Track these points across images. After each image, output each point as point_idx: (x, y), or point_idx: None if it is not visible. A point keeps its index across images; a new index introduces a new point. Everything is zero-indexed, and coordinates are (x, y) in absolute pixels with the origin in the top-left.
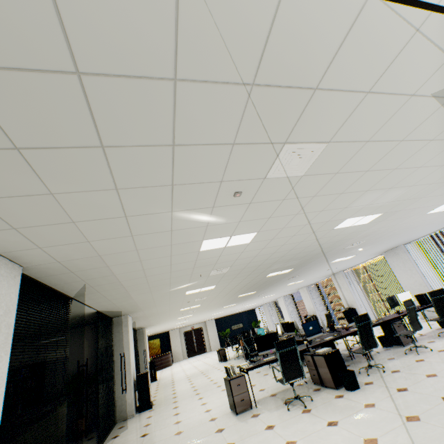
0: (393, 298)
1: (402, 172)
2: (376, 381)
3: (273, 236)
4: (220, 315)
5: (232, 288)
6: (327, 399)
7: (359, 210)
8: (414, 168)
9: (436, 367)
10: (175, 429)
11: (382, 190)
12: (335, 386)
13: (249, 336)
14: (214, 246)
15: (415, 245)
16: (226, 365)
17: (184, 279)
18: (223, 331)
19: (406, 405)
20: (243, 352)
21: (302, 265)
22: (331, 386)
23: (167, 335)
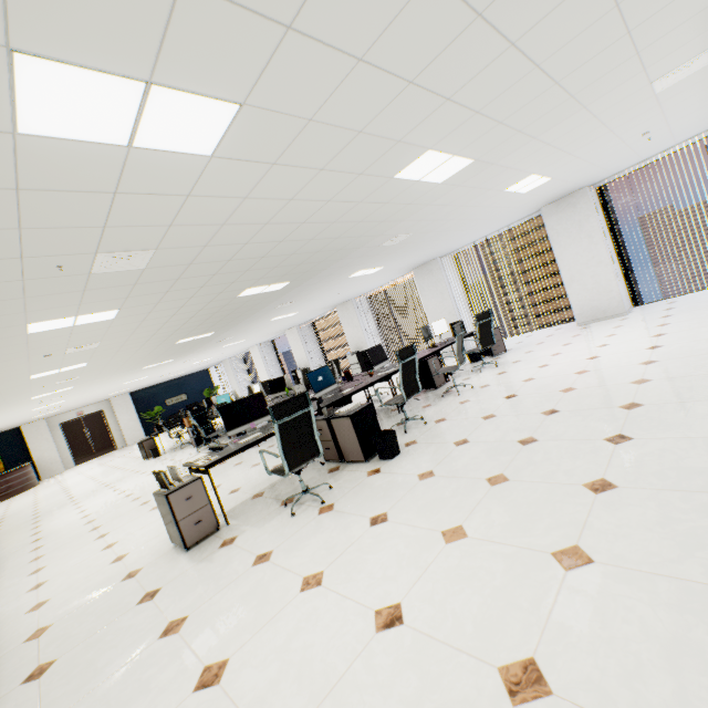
0: (428, 329)
1: (593, 2)
2: (420, 438)
3: (279, 153)
4: (142, 384)
5: (164, 323)
6: (355, 481)
7: (457, 128)
8: (612, 1)
9: (489, 406)
10: (28, 627)
11: (526, 65)
12: (365, 459)
13: (203, 409)
14: (83, 126)
15: (452, 260)
16: (159, 463)
17: (1, 279)
18: (150, 411)
19: (478, 463)
20: (193, 436)
21: (308, 276)
22: (358, 459)
23: (17, 435)
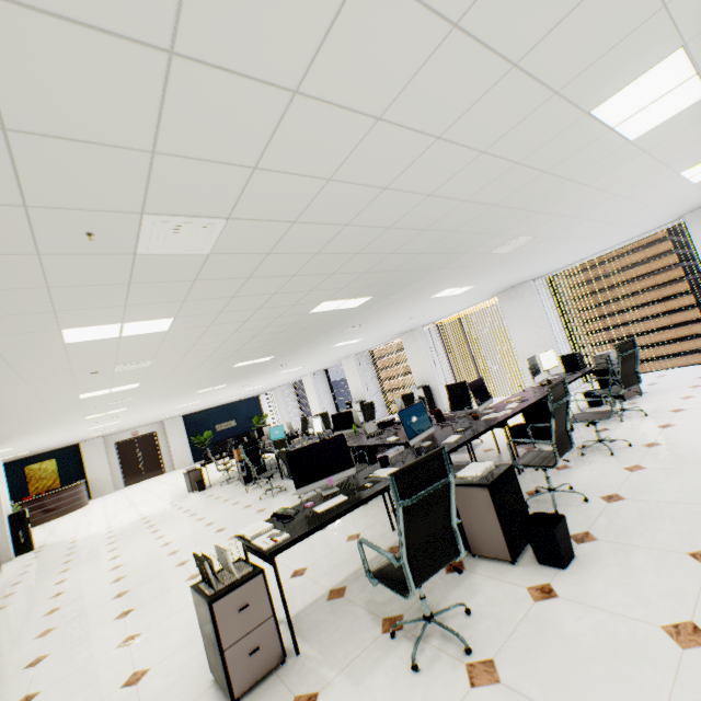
0: (535, 361)
1: None
2: (596, 529)
3: None
4: (195, 408)
5: (224, 341)
6: (512, 606)
7: None
8: None
9: (699, 482)
10: None
11: None
12: (512, 558)
13: (255, 442)
14: None
15: (546, 283)
16: (203, 500)
17: (3, 248)
18: (200, 436)
19: None
20: (242, 473)
21: (393, 290)
22: (497, 556)
23: (76, 451)
